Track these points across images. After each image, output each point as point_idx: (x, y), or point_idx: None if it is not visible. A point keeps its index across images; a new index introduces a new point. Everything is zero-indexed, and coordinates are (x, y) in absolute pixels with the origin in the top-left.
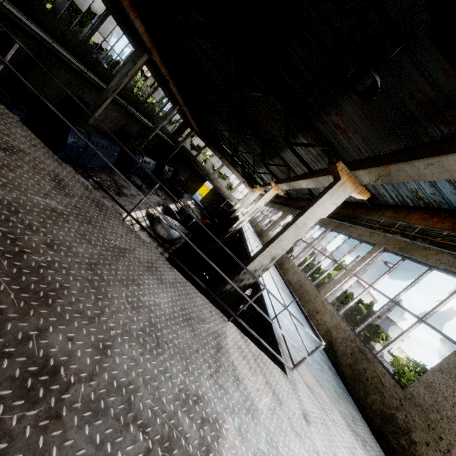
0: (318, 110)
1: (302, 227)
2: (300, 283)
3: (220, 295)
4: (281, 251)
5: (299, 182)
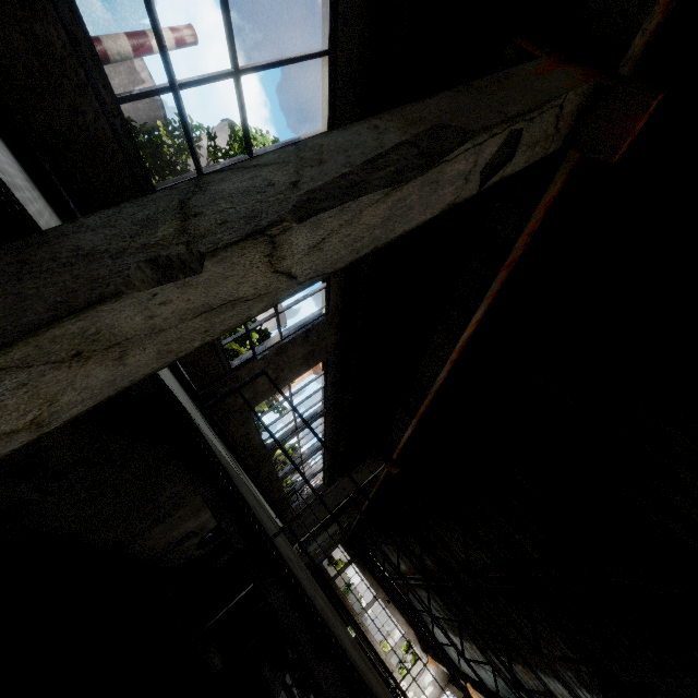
0: None
1: None
2: None
3: None
4: None
5: None
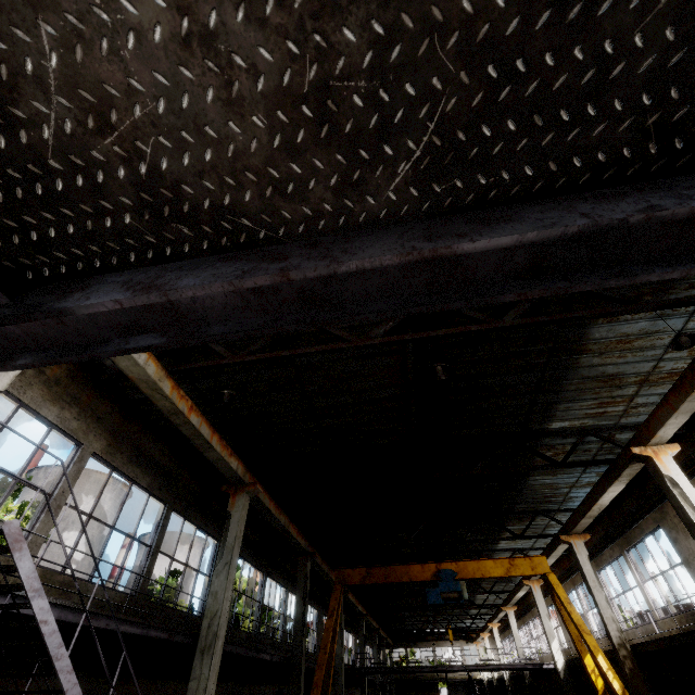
0: (476, 589)
1: (516, 635)
2: (551, 659)
3: (528, 687)
4: (522, 649)
5: (499, 615)
